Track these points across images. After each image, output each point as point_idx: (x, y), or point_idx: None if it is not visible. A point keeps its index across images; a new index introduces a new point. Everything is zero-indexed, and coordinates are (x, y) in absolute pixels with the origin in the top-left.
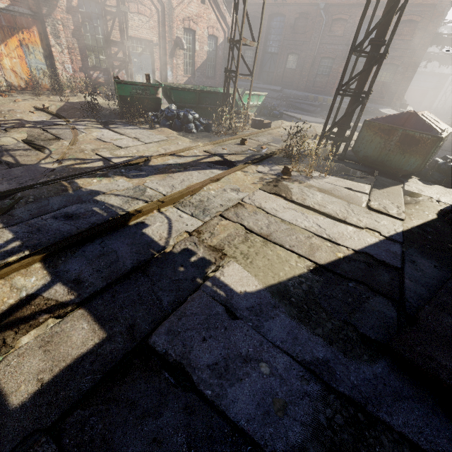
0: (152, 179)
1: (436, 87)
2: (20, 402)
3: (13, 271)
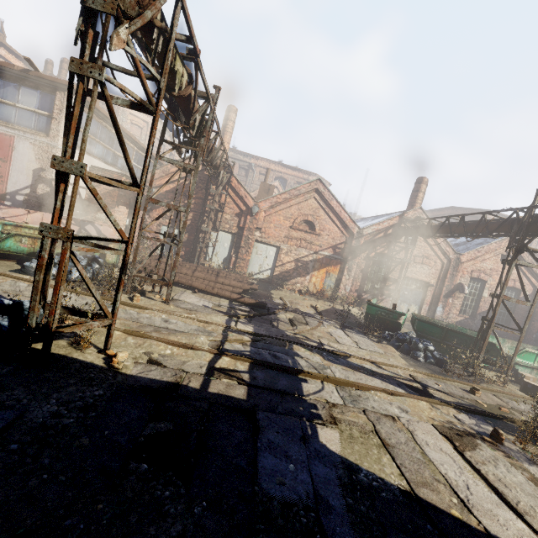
0: (339, 366)
1: None
2: (211, 391)
3: (240, 359)
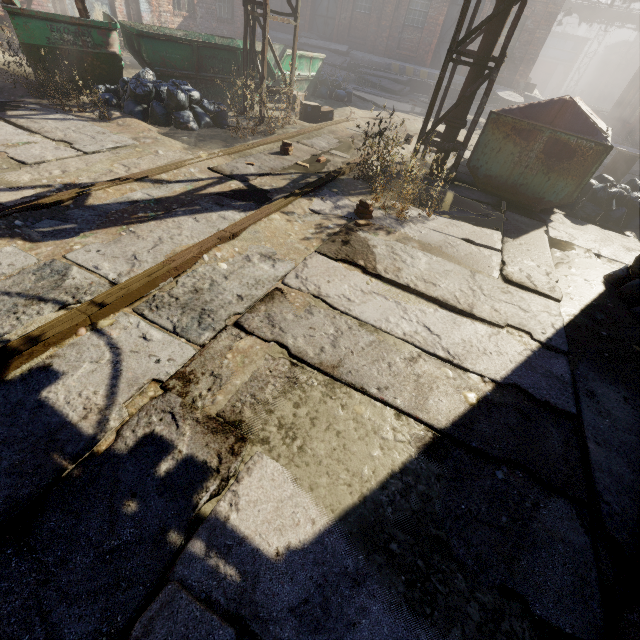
0: (89, 240)
1: (568, 59)
2: None
3: None
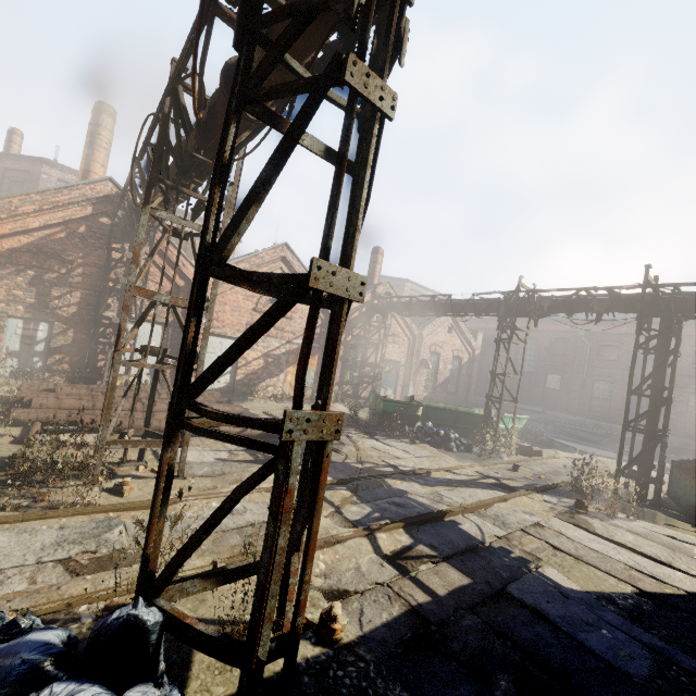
0: (442, 489)
1: None
2: (442, 594)
3: (392, 529)
